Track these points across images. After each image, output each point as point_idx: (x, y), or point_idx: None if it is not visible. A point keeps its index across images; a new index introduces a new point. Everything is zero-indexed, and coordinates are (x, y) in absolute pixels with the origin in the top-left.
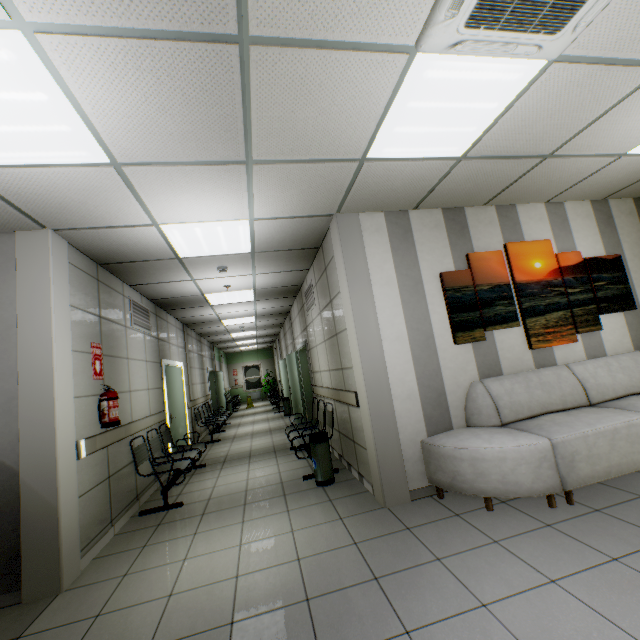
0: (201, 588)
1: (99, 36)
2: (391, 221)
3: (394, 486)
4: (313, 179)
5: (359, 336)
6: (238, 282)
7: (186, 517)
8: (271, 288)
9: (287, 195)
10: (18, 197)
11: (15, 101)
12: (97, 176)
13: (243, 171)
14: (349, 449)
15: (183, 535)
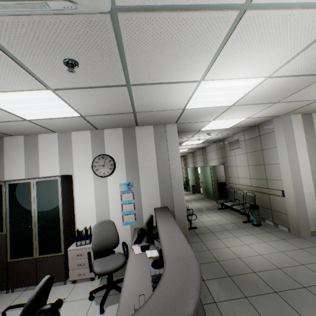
0: (250, 257)
1: (285, 77)
2: (304, 118)
3: (304, 229)
4: (291, 106)
5: (290, 168)
6: (204, 137)
7: (205, 232)
8: (212, 139)
9: (273, 111)
10: (185, 115)
11: (232, 93)
12: (219, 109)
13: (269, 105)
14: (264, 212)
15: (214, 239)
